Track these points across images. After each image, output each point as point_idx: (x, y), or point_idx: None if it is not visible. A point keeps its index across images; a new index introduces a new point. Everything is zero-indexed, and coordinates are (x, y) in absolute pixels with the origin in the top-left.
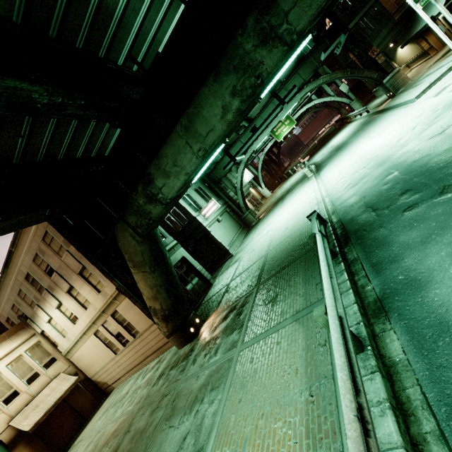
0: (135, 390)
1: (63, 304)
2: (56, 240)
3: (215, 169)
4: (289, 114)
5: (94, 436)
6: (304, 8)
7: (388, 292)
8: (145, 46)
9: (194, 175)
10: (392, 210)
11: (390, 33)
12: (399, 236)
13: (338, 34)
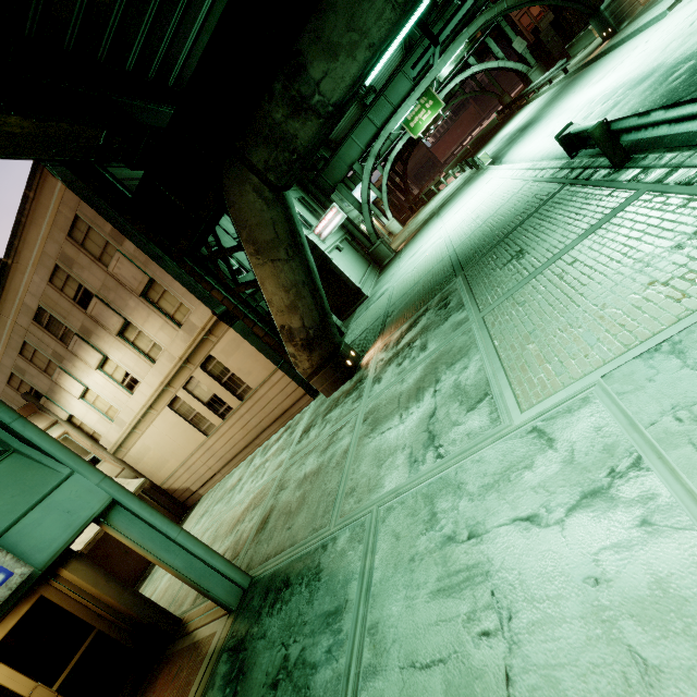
0: (257, 469)
1: (111, 358)
2: (97, 233)
3: (325, 170)
4: (432, 89)
5: (201, 537)
6: None
7: None
8: None
9: (374, 63)
10: None
11: None
12: None
13: None
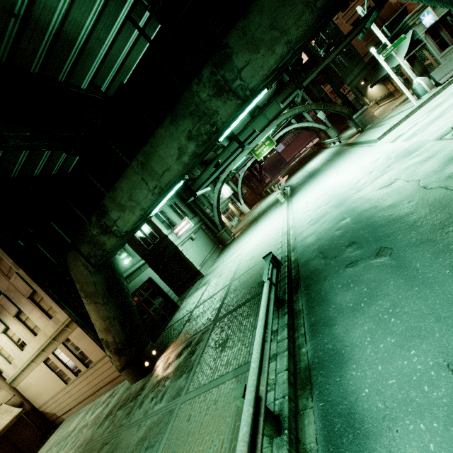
0: (81, 428)
1: (11, 328)
2: (5, 261)
3: (193, 186)
4: (269, 135)
5: None
6: (256, 68)
7: (316, 361)
8: (112, 71)
9: (152, 209)
10: (337, 262)
11: (361, 72)
12: (337, 296)
13: (295, 89)
